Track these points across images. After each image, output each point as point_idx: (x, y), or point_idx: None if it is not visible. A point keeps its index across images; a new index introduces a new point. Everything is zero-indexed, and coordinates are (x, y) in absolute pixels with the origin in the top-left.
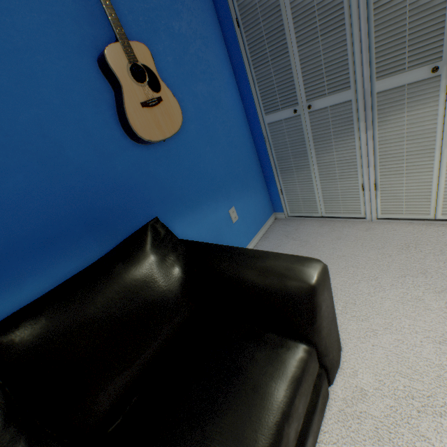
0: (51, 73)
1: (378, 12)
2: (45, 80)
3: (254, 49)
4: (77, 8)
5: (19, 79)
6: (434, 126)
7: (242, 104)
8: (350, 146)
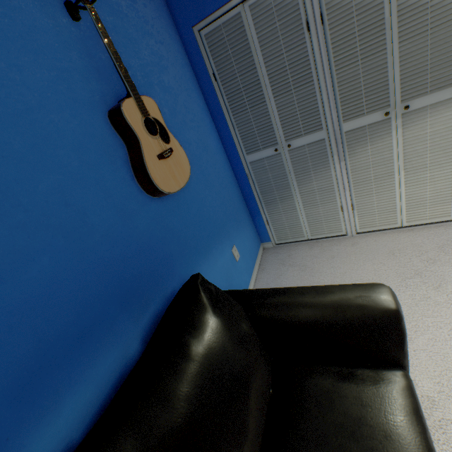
0: (66, 132)
1: (339, 73)
2: (61, 141)
3: (232, 99)
4: (83, 63)
5: (35, 141)
6: (391, 154)
7: (222, 146)
8: (328, 175)
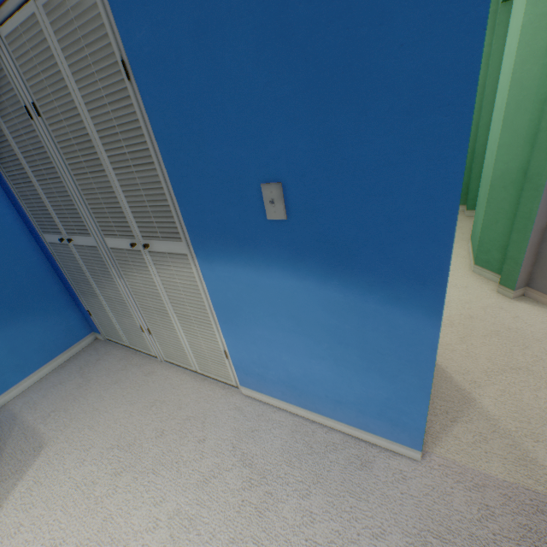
0: None
1: (78, 179)
2: None
3: (6, 165)
4: None
5: None
6: (158, 291)
7: (18, 215)
8: (117, 288)
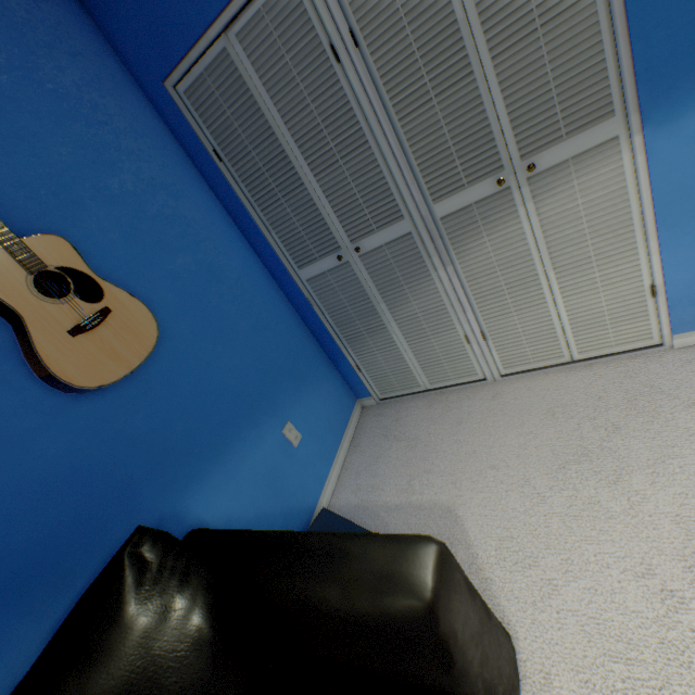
0: None
1: (405, 123)
2: None
3: (253, 185)
4: None
5: None
6: (526, 247)
7: (259, 260)
8: (431, 289)
